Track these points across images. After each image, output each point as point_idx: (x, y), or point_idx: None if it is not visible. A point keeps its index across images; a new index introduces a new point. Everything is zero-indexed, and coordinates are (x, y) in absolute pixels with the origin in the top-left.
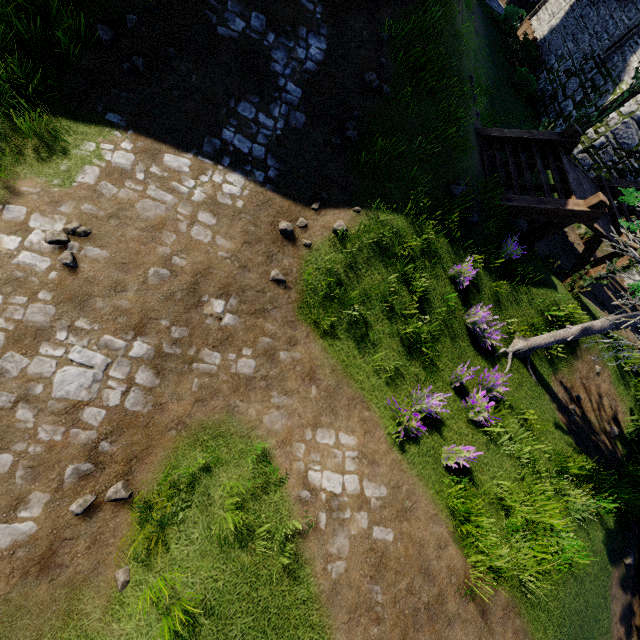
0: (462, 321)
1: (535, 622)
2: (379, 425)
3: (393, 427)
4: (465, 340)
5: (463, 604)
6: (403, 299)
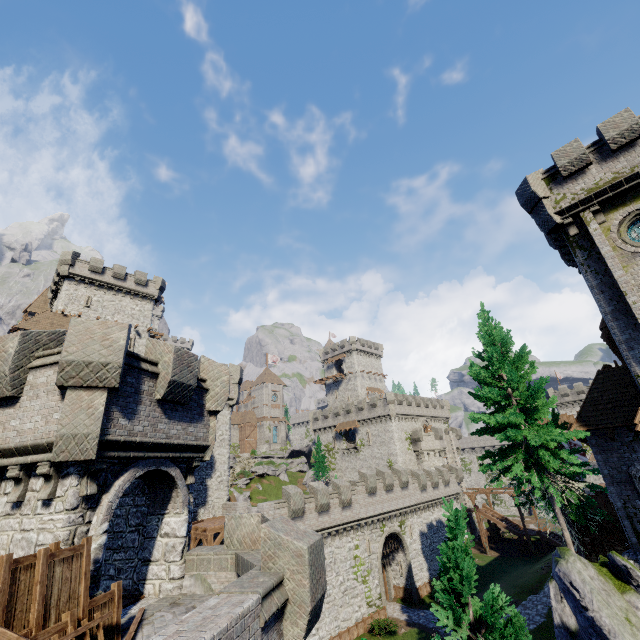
0: None
1: None
2: None
3: None
4: None
5: None
6: None
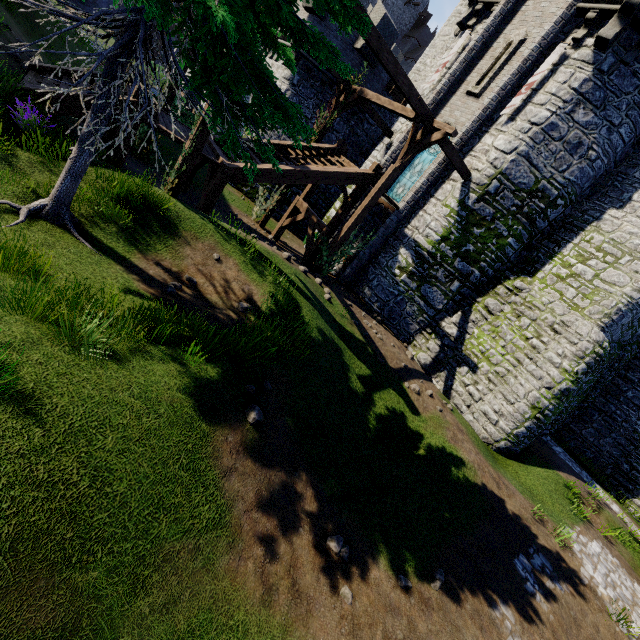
0: None
1: None
2: None
3: None
4: None
5: None
6: None
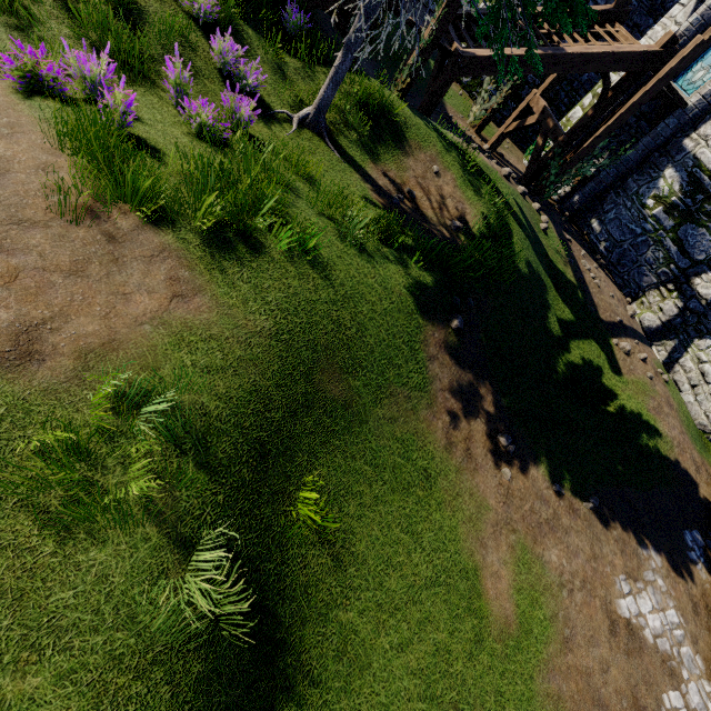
0: (212, 64)
1: (226, 288)
2: (2, 81)
3: (11, 70)
4: (217, 85)
5: (64, 222)
6: (97, 5)
